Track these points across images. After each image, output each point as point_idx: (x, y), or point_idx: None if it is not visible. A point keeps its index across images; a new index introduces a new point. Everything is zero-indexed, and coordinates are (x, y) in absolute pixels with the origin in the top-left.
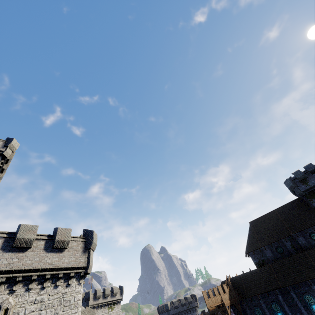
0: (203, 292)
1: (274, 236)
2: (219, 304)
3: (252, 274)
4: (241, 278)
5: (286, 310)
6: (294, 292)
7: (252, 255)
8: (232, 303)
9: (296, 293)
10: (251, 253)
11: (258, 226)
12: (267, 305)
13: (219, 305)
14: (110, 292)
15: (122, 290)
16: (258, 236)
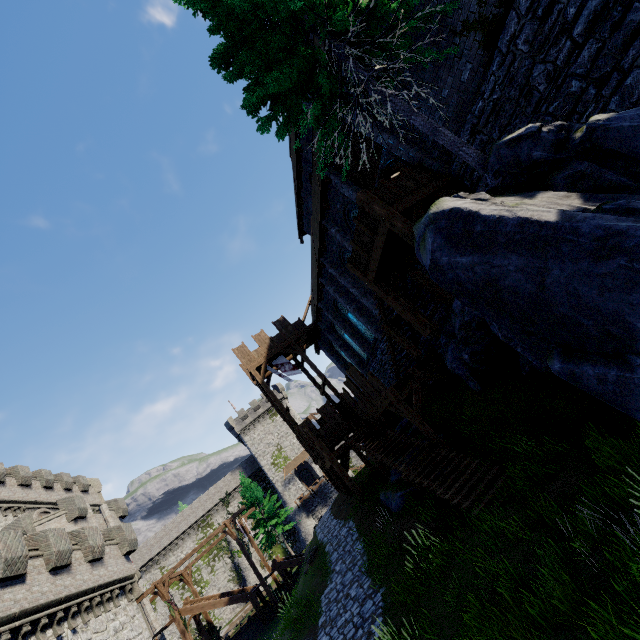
0: (242, 365)
1: (295, 157)
2: (256, 369)
3: (312, 272)
4: (312, 289)
5: (343, 305)
6: (331, 266)
7: (308, 230)
8: (274, 354)
9: (337, 264)
10: (305, 227)
11: (292, 153)
12: (336, 312)
13: (259, 371)
14: (260, 401)
15: (277, 389)
16: (295, 182)
